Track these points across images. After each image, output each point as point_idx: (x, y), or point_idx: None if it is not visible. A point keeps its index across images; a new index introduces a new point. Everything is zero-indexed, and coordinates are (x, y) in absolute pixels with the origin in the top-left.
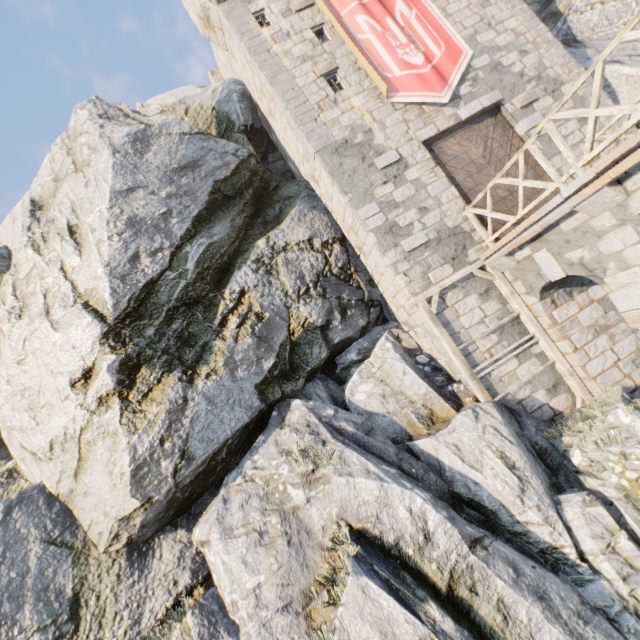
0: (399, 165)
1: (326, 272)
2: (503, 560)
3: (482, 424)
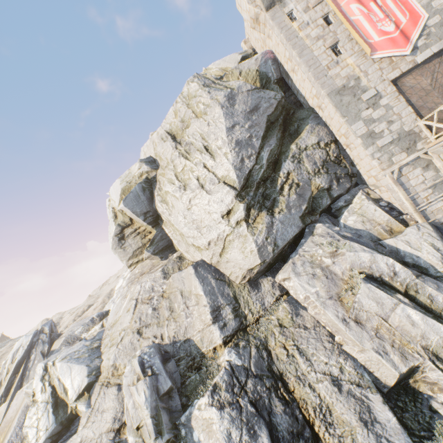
0: (376, 97)
1: (327, 160)
2: (431, 282)
3: (421, 232)
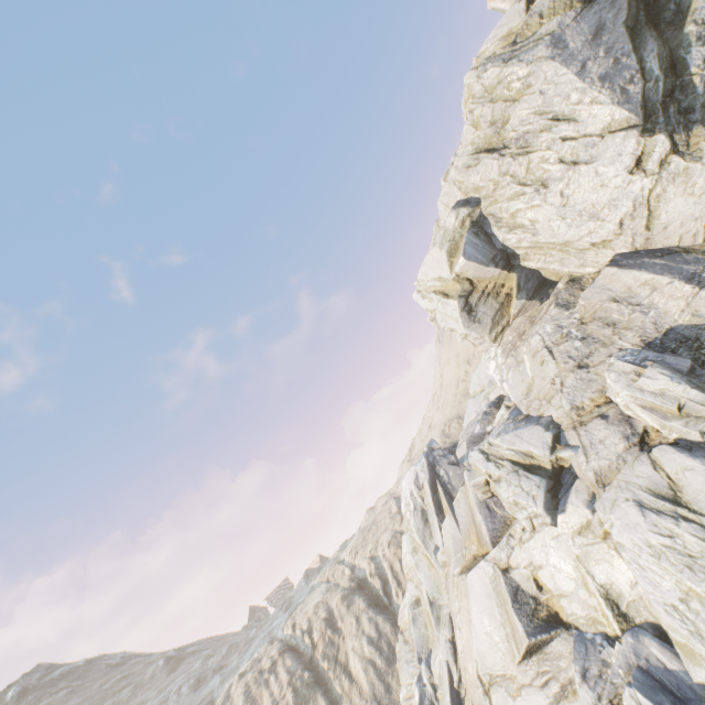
0: None
1: None
2: None
3: None
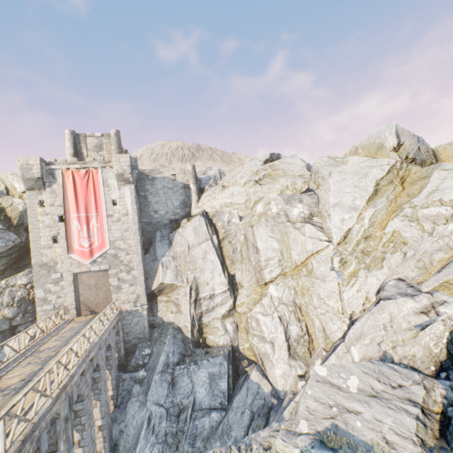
0: (60, 278)
1: (27, 298)
2: None
3: None
